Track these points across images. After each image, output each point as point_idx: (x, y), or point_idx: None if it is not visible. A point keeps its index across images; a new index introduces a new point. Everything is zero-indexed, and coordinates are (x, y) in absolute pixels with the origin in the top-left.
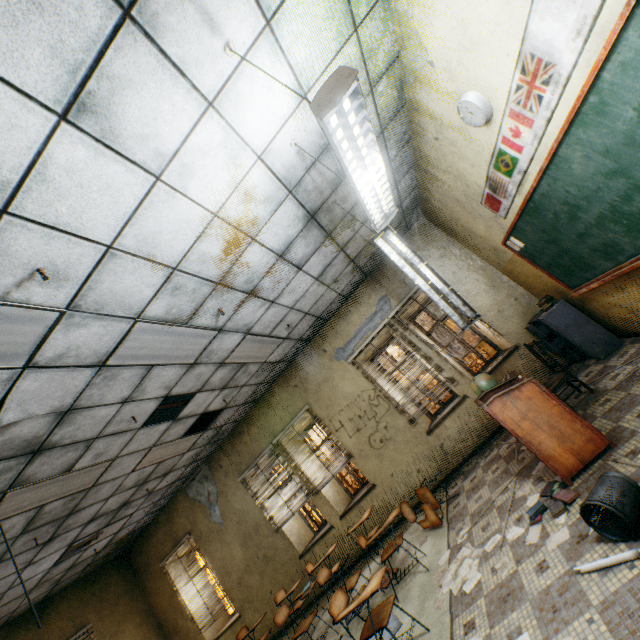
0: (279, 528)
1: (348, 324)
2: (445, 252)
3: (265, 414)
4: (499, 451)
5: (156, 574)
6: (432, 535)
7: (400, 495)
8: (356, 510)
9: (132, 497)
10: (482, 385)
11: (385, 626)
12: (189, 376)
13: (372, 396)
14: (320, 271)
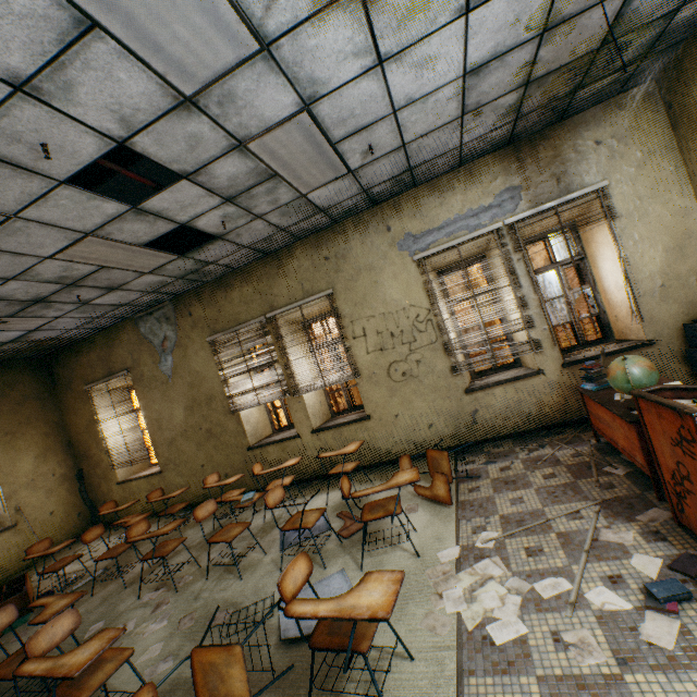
0: (236, 411)
1: (441, 206)
2: (649, 160)
3: (271, 276)
4: (556, 454)
5: (78, 394)
6: (429, 509)
7: (394, 440)
8: (334, 432)
9: (53, 296)
10: (636, 373)
11: (363, 653)
12: (175, 127)
13: (421, 317)
14: (482, 58)
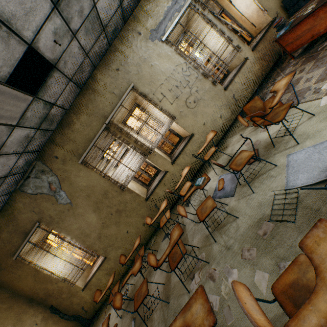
0: (126, 187)
1: (157, 6)
2: None
3: (92, 101)
4: (286, 73)
5: (12, 267)
6: None
7: None
8: (182, 155)
9: None
10: None
11: None
12: None
13: (184, 69)
14: None
